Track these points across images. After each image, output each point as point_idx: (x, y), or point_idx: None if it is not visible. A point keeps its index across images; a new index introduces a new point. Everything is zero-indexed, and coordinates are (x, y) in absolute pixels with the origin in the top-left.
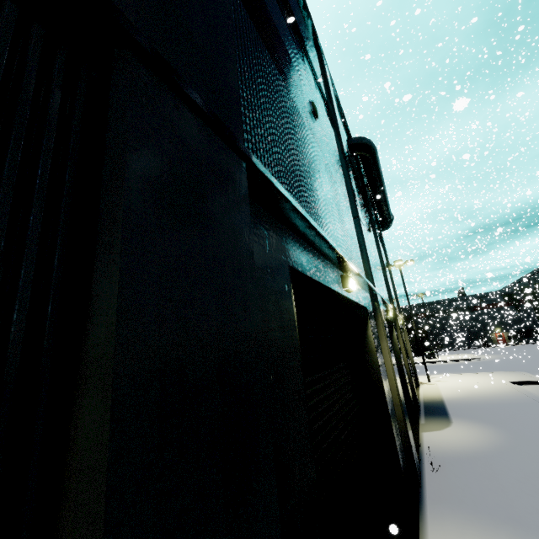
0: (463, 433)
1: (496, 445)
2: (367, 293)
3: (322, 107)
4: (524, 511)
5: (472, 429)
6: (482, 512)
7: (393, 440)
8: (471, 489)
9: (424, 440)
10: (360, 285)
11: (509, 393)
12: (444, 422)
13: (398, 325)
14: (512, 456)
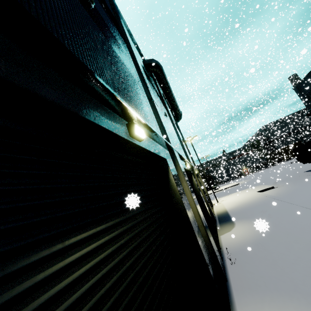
0: (243, 229)
1: (263, 232)
2: (166, 149)
3: (109, 18)
4: (298, 280)
5: (247, 225)
6: (273, 291)
7: (202, 255)
8: (259, 272)
9: (222, 241)
10: (155, 140)
11: (258, 198)
12: (230, 225)
13: (195, 173)
14: (274, 237)
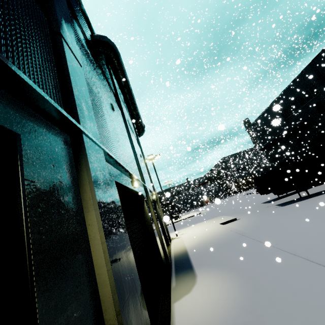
0: (208, 290)
1: (240, 299)
2: (56, 126)
3: None
4: None
5: (213, 281)
6: None
7: None
8: None
9: (176, 320)
10: None
11: (223, 232)
12: (191, 278)
13: (149, 197)
14: (263, 318)
